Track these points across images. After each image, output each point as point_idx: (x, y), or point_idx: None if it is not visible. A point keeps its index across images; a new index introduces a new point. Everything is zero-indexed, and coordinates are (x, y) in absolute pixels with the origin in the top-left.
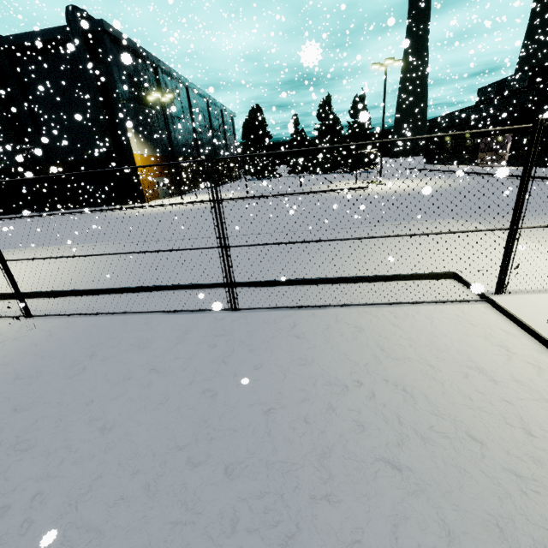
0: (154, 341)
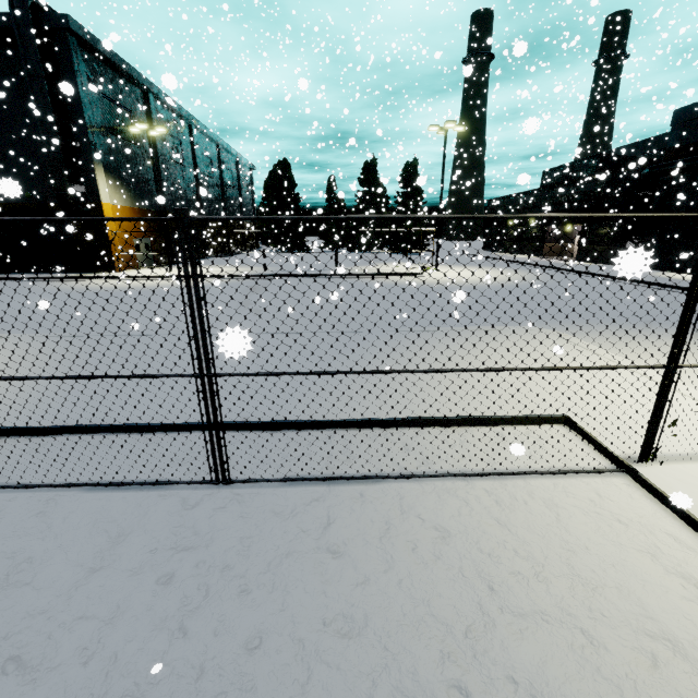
0: (45, 564)
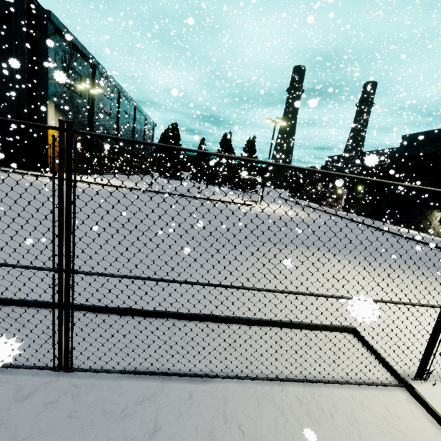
0: None
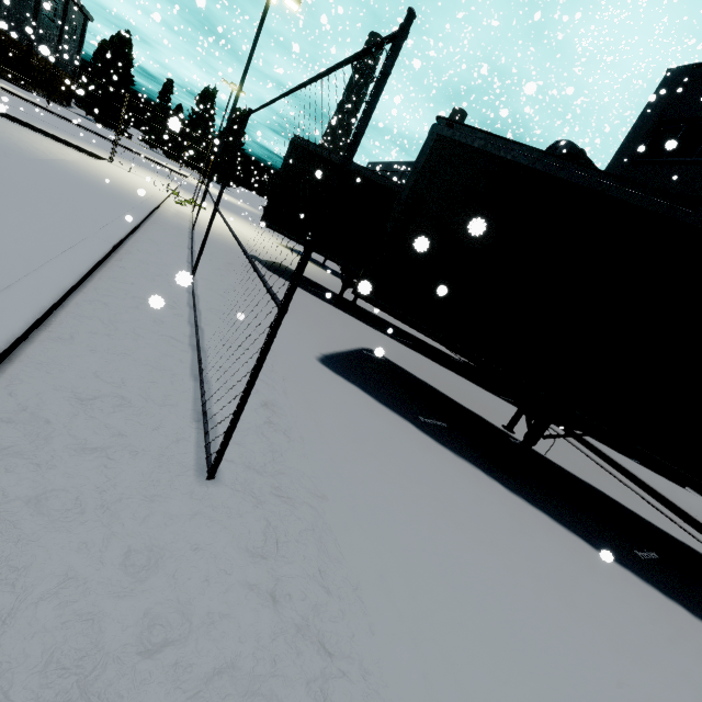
0: None
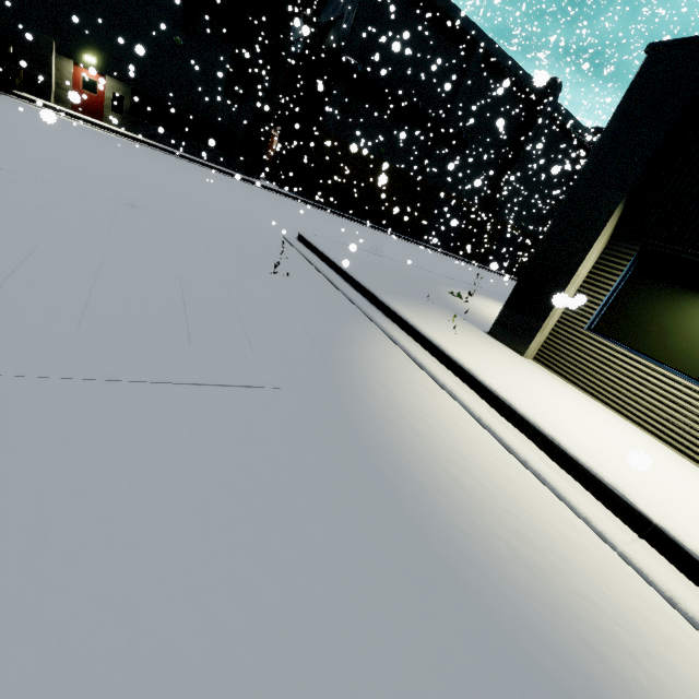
0: None
